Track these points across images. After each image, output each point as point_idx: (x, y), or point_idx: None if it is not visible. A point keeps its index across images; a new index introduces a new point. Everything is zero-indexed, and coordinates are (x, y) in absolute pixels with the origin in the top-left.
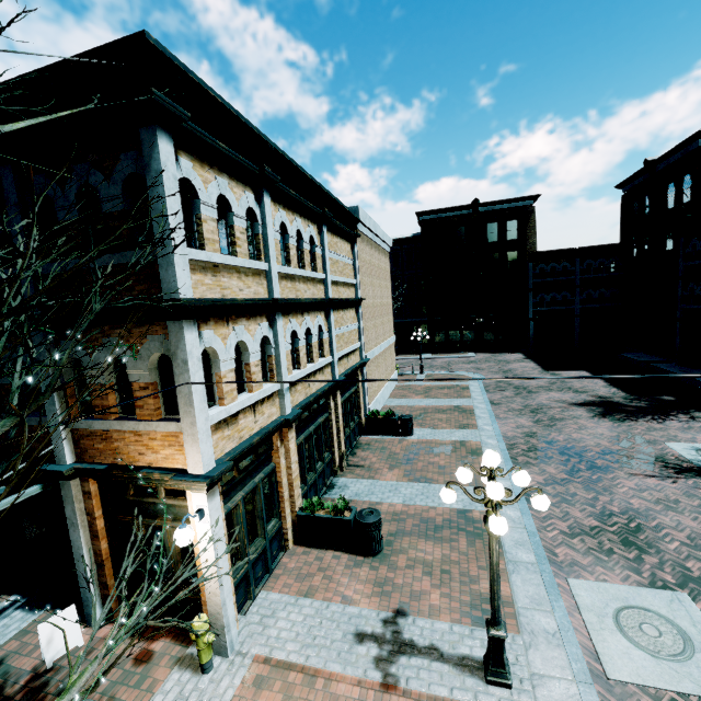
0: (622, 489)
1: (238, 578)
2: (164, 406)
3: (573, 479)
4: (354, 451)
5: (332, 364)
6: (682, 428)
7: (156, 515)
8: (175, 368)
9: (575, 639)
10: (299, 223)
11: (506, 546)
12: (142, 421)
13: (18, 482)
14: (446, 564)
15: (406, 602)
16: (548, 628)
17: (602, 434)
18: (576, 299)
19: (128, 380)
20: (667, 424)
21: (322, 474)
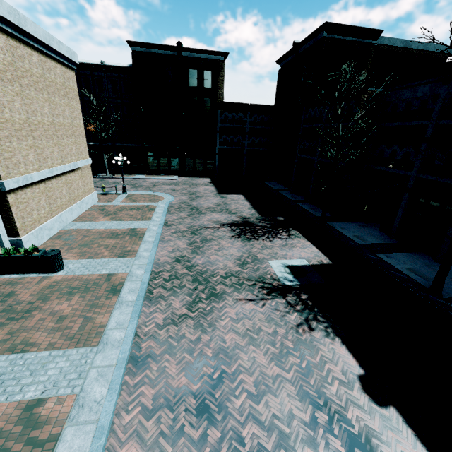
0: (225, 321)
1: None
2: None
3: (190, 313)
4: None
5: None
6: (282, 246)
7: None
8: None
9: None
10: None
11: None
12: None
13: None
14: None
15: None
16: None
17: (232, 254)
18: (246, 142)
19: None
20: (274, 242)
21: None
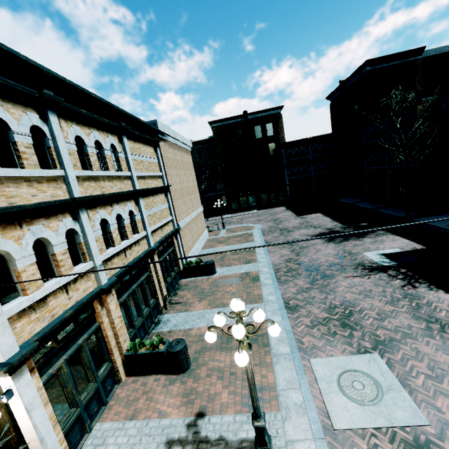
0: (341, 288)
1: (69, 424)
2: None
3: (313, 286)
4: (176, 292)
5: (147, 236)
6: (372, 242)
7: None
8: None
9: (314, 405)
10: (97, 136)
11: (272, 344)
12: None
13: None
14: (233, 367)
15: (205, 405)
16: (297, 401)
17: (329, 253)
18: (311, 169)
19: None
20: (364, 241)
21: (150, 316)
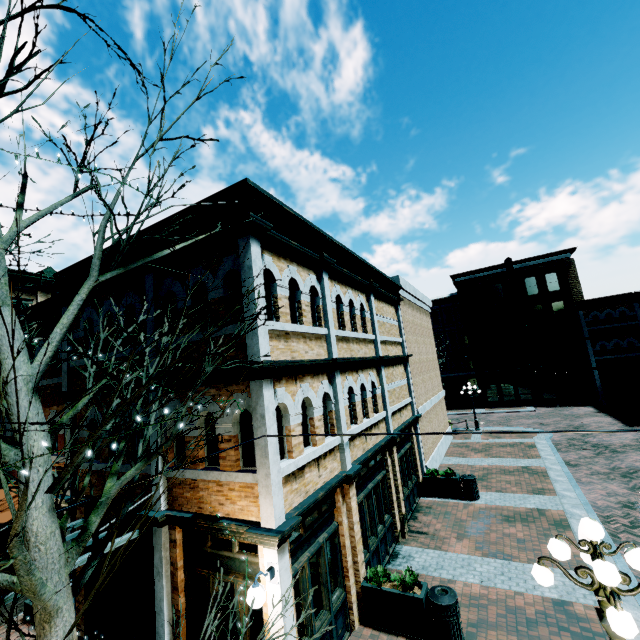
0: None
1: None
2: (243, 458)
3: None
4: (415, 515)
5: (386, 419)
6: None
7: (229, 570)
8: (254, 422)
9: None
10: (351, 294)
11: None
12: (224, 471)
13: (121, 526)
14: None
15: None
16: None
17: None
18: None
19: (215, 433)
20: None
21: (384, 540)
